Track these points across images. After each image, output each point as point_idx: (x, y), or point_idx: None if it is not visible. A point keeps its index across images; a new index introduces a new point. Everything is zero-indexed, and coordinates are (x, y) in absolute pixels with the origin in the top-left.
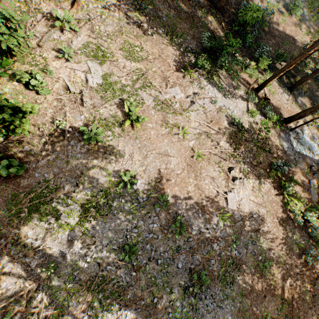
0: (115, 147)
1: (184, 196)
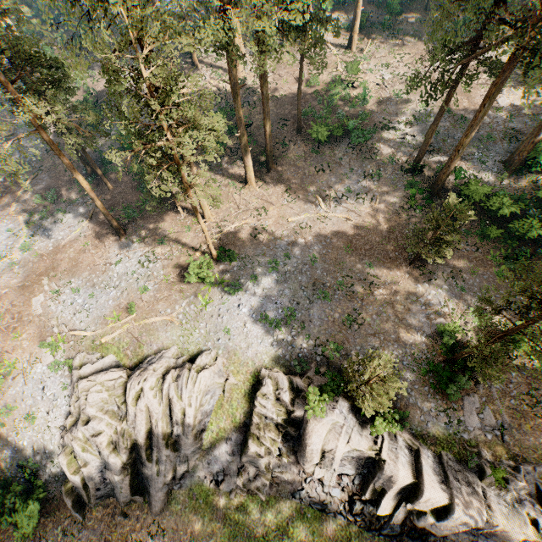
0: (409, 100)
1: (461, 109)
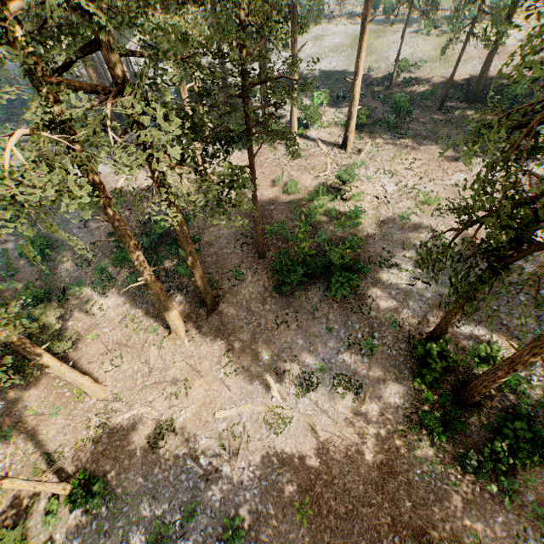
0: (421, 223)
1: None
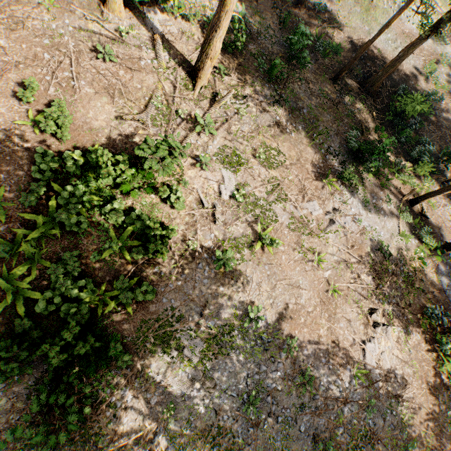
0: (242, 273)
1: (313, 340)
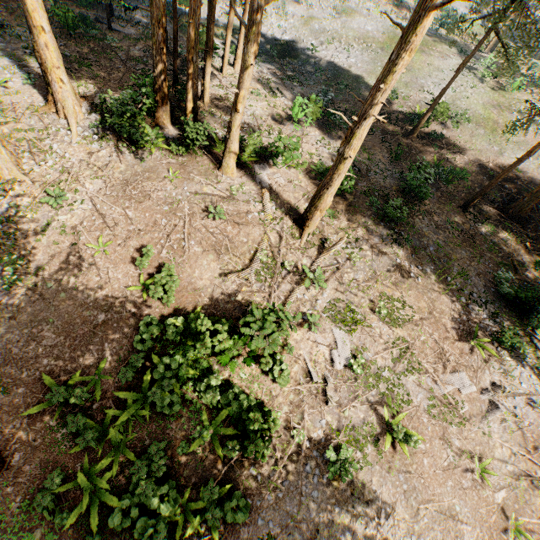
0: (367, 485)
1: None
